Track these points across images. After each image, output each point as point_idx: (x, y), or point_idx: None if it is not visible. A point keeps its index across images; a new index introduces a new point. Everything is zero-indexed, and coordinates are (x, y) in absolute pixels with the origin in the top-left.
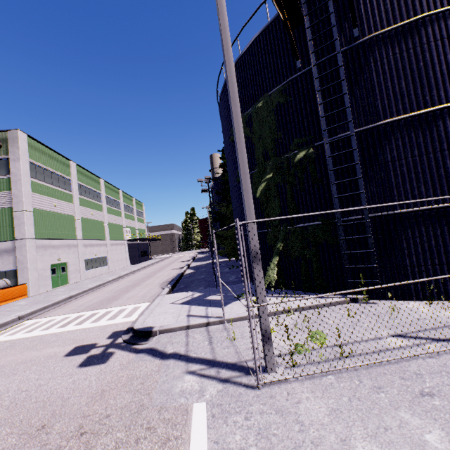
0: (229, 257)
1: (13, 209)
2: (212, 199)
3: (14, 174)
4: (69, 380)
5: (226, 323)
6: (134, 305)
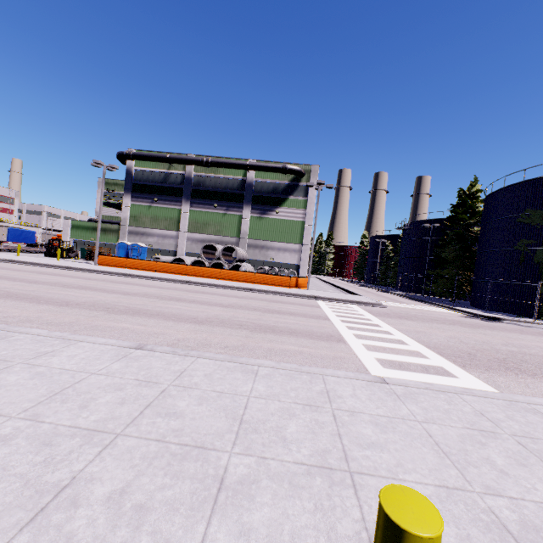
0: (436, 293)
1: (305, 222)
2: (404, 237)
3: (310, 198)
4: (493, 323)
5: (539, 323)
6: (433, 307)
